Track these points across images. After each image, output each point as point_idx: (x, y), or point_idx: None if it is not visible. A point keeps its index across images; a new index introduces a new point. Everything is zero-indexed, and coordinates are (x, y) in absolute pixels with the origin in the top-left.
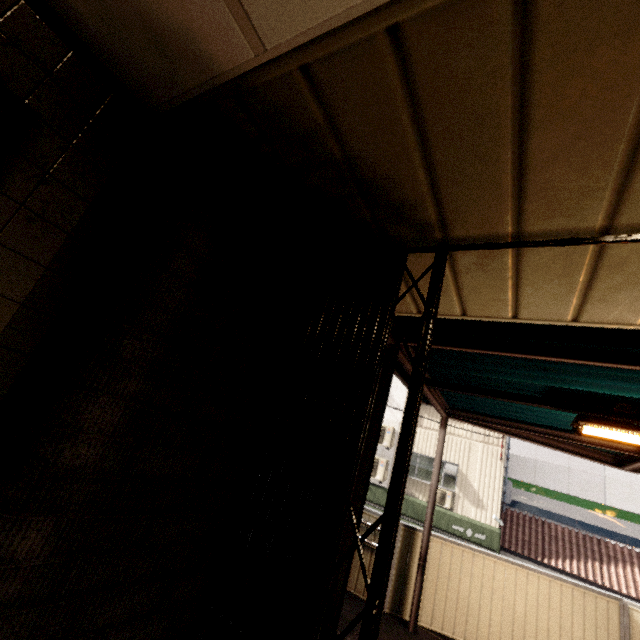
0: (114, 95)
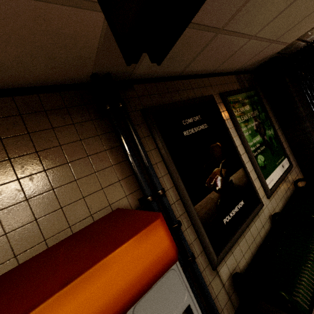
0: (249, 73)
